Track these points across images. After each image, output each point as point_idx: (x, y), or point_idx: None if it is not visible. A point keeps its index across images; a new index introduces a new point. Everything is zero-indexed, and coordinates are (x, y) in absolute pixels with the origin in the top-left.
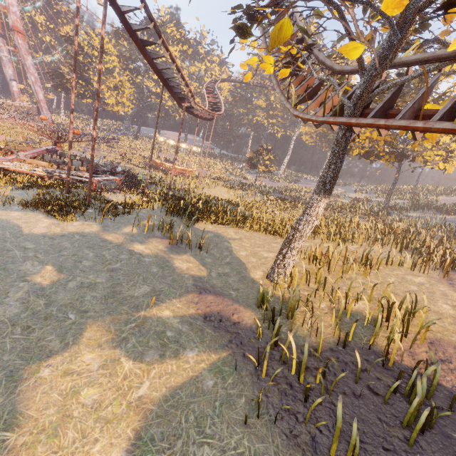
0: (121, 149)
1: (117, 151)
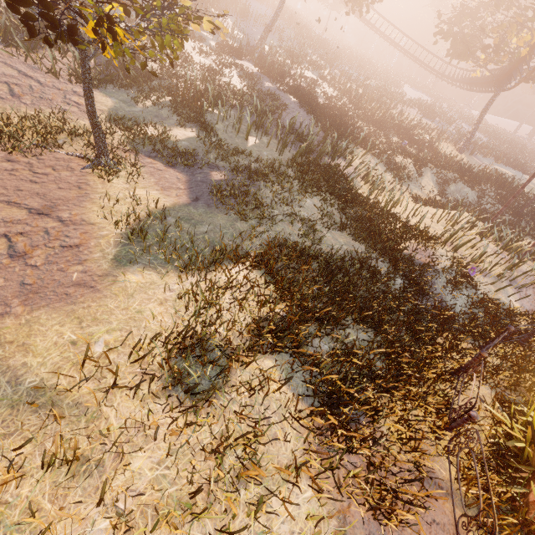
0: None
1: None
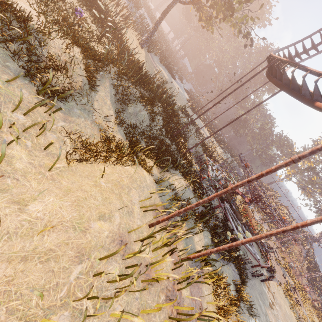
0: None
1: None
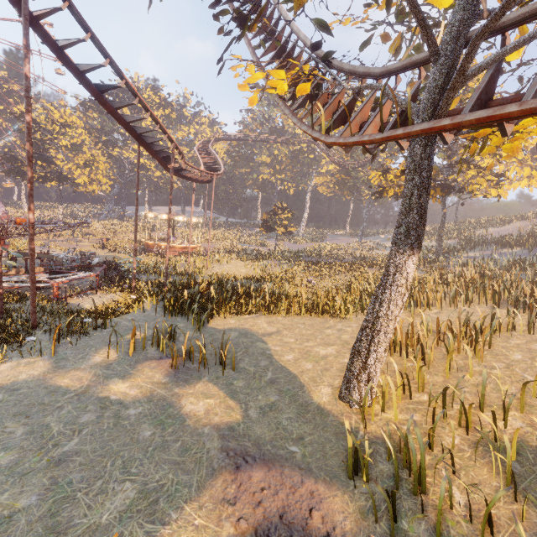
0: (103, 236)
1: (98, 238)
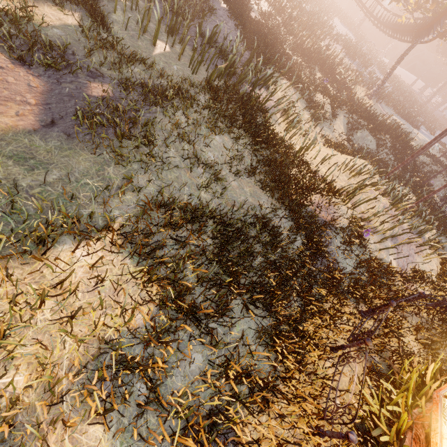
0: None
1: None
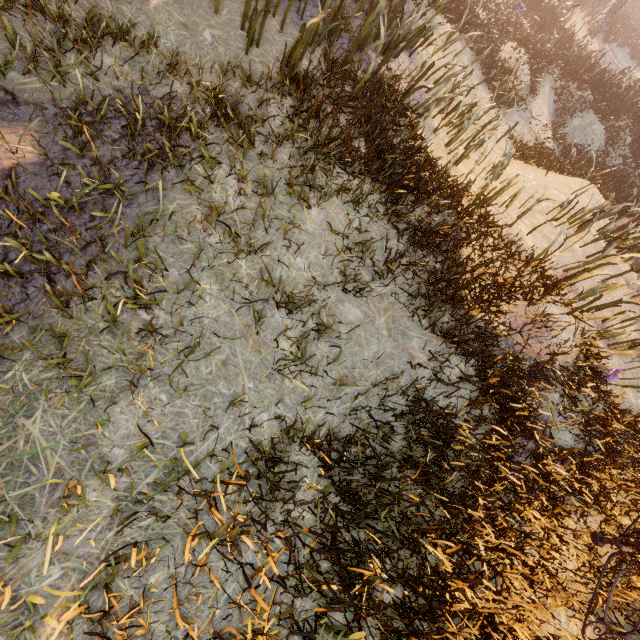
0: None
1: None
